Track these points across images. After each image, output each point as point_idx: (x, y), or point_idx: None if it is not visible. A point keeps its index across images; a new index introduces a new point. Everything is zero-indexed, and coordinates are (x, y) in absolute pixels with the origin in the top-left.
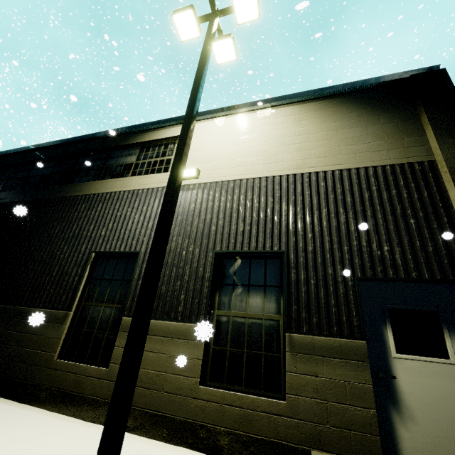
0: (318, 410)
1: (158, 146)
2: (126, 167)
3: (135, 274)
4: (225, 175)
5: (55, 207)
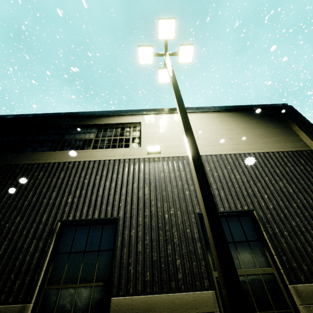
0: None
1: (115, 128)
2: (86, 142)
3: (118, 242)
4: (183, 152)
5: (2, 174)
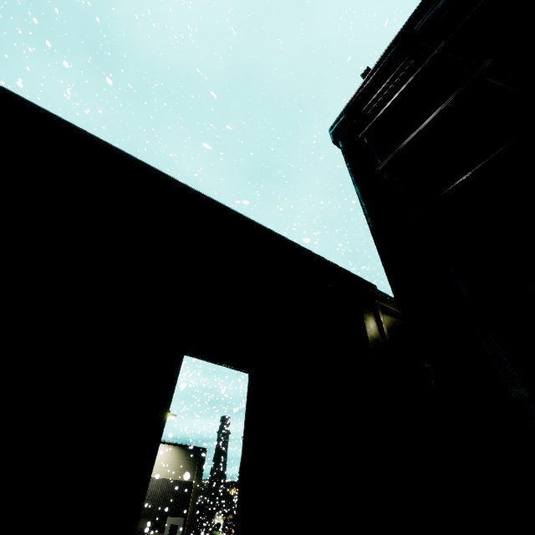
0: None
1: None
2: None
3: None
4: None
5: None
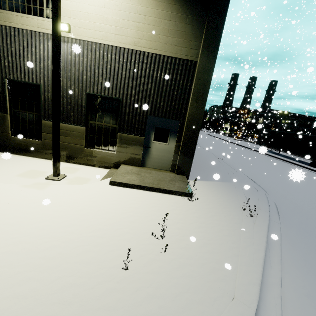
0: (125, 155)
1: None
2: None
3: (42, 98)
4: (89, 36)
5: None
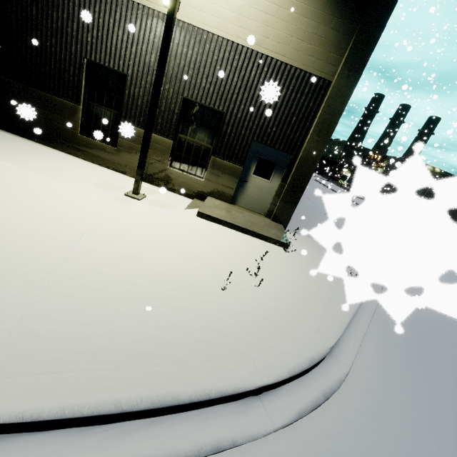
0: (215, 186)
1: None
2: None
3: (126, 93)
4: (202, 22)
5: None
